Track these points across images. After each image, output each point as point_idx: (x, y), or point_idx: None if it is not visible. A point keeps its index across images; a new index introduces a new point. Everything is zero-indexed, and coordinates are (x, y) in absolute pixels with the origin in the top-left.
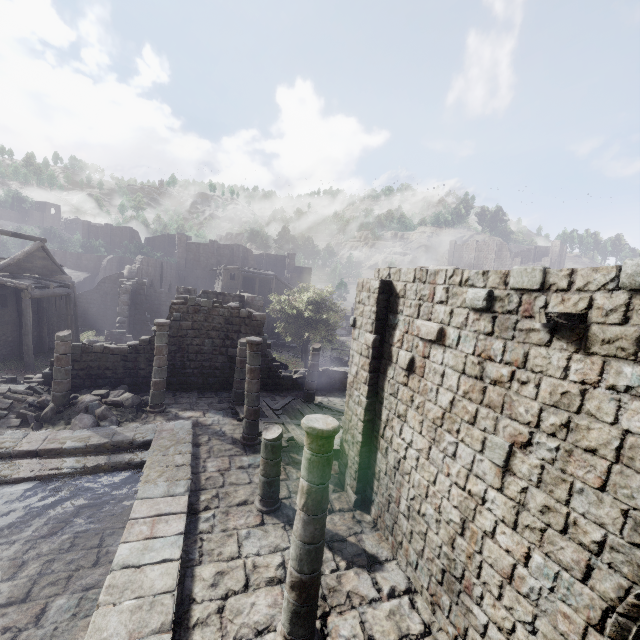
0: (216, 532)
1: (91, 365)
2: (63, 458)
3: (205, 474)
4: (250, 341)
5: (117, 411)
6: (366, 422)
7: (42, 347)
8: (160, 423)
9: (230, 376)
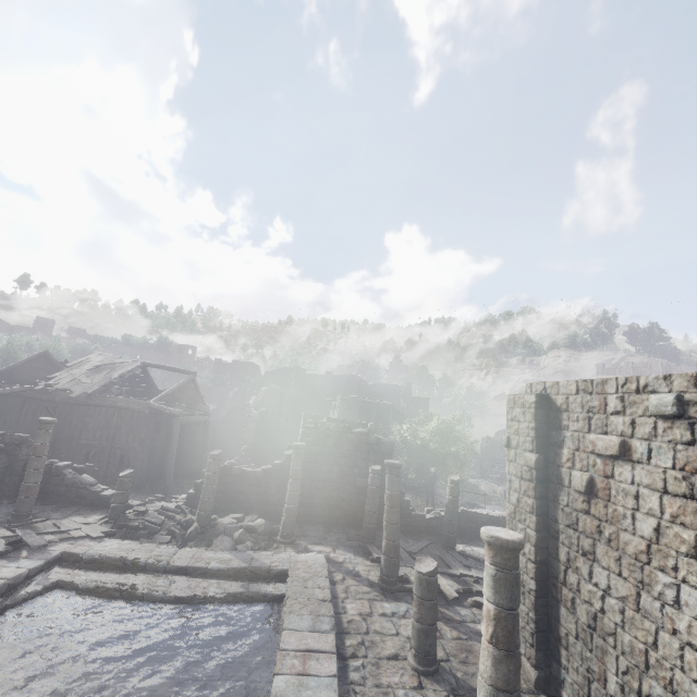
0: (369, 686)
1: (228, 488)
2: (207, 579)
3: (346, 616)
4: (390, 463)
5: (251, 537)
6: (538, 563)
7: (177, 473)
8: (291, 555)
9: (357, 510)
